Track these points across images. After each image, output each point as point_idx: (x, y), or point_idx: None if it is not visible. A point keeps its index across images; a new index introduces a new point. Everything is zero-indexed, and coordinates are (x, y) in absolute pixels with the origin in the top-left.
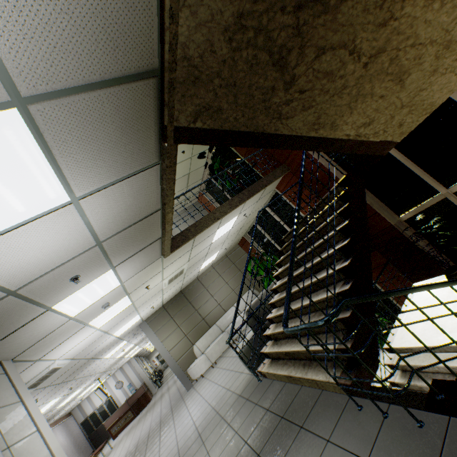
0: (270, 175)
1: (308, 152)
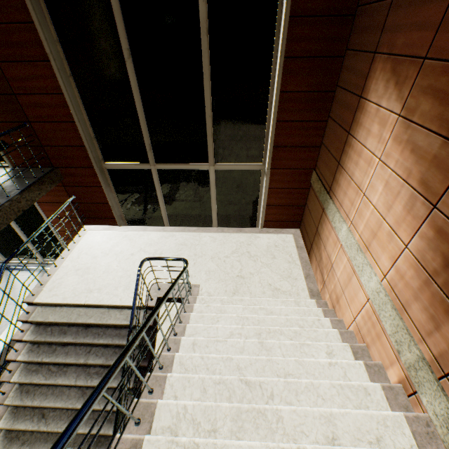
0: (34, 189)
1: (102, 186)
